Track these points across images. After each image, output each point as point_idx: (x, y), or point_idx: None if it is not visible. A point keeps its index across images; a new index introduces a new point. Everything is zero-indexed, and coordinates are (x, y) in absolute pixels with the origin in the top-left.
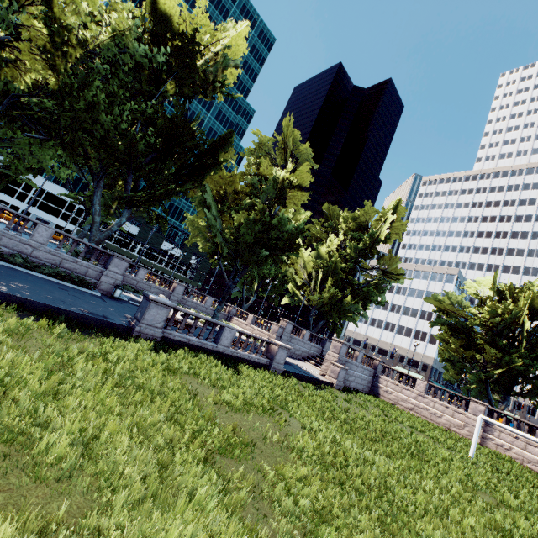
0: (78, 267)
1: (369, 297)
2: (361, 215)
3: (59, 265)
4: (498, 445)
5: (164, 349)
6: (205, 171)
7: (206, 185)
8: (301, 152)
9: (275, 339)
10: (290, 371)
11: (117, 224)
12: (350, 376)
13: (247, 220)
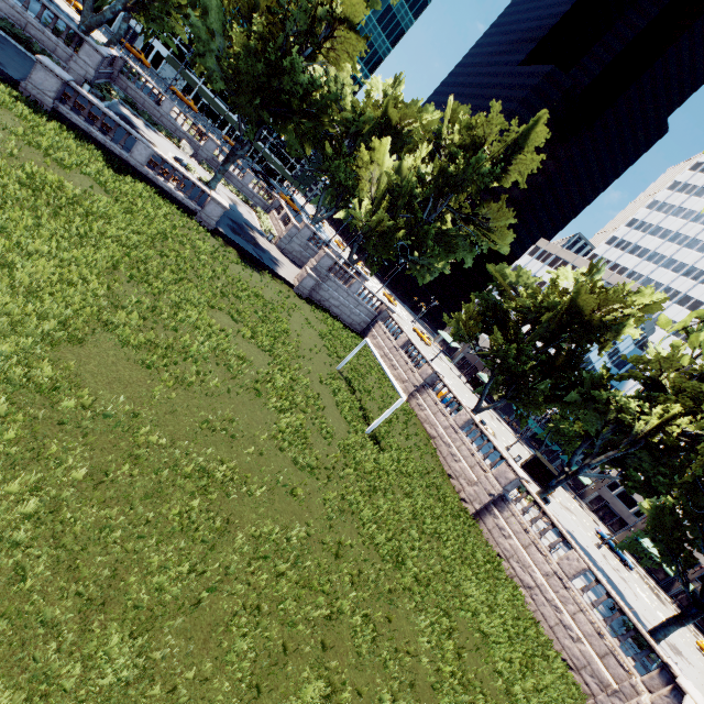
0: (46, 40)
1: (427, 240)
2: (478, 125)
3: (25, 28)
4: (418, 405)
5: (37, 110)
6: None
7: None
8: None
9: (284, 236)
10: (228, 237)
11: (110, 10)
12: (332, 298)
13: (248, 48)
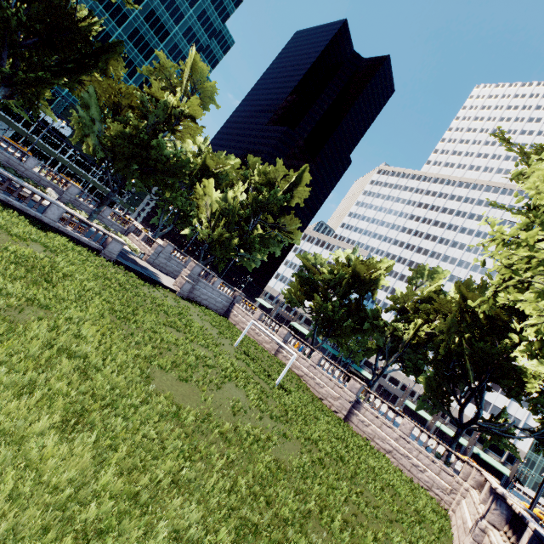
0: None
1: (254, 243)
2: (271, 172)
3: None
4: (284, 357)
5: None
6: (83, 70)
7: (89, 87)
8: (206, 88)
9: (152, 254)
10: (126, 265)
11: None
12: (202, 294)
13: (124, 132)
